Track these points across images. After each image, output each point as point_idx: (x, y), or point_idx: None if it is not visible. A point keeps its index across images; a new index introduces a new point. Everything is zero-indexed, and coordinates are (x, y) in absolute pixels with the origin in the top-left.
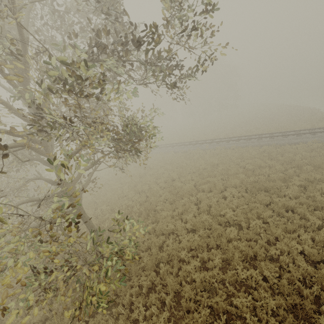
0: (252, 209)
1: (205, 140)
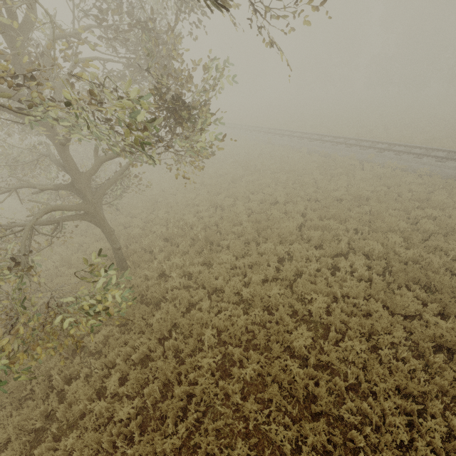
0: (370, 311)
1: (377, 142)
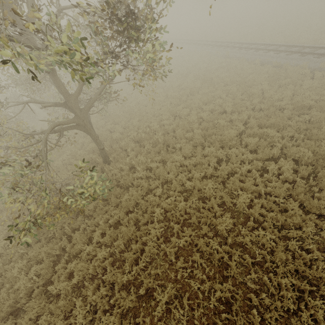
0: (288, 208)
1: None
